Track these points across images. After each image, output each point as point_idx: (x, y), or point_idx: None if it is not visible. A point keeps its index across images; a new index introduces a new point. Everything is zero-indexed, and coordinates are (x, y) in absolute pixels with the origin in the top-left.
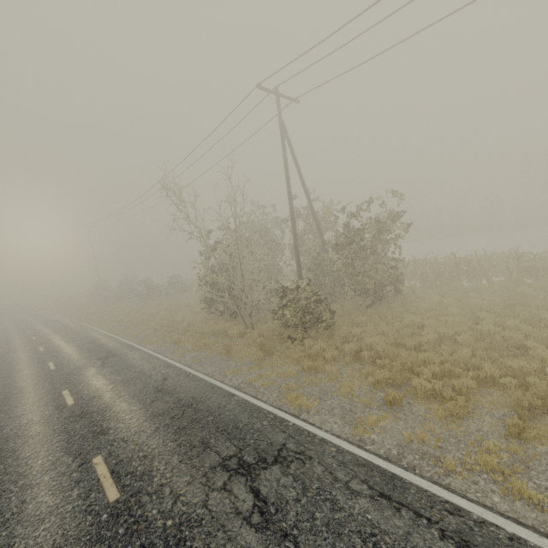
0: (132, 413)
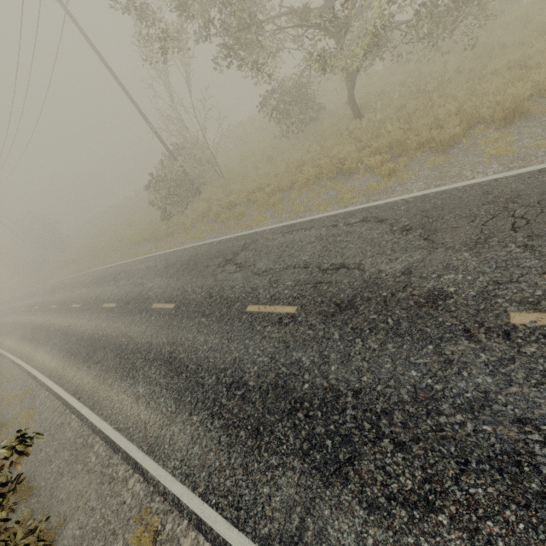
0: None
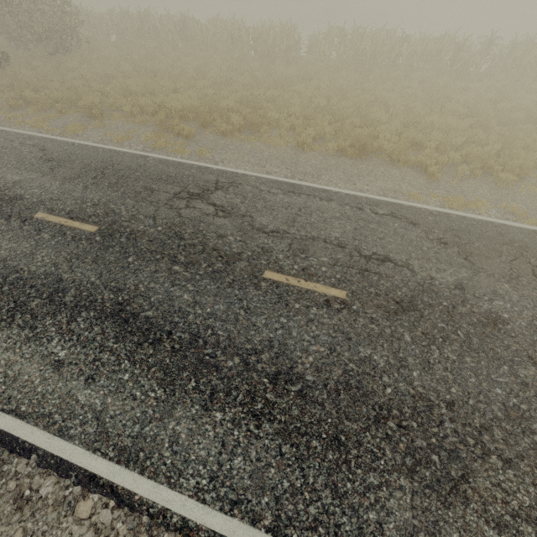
0: None
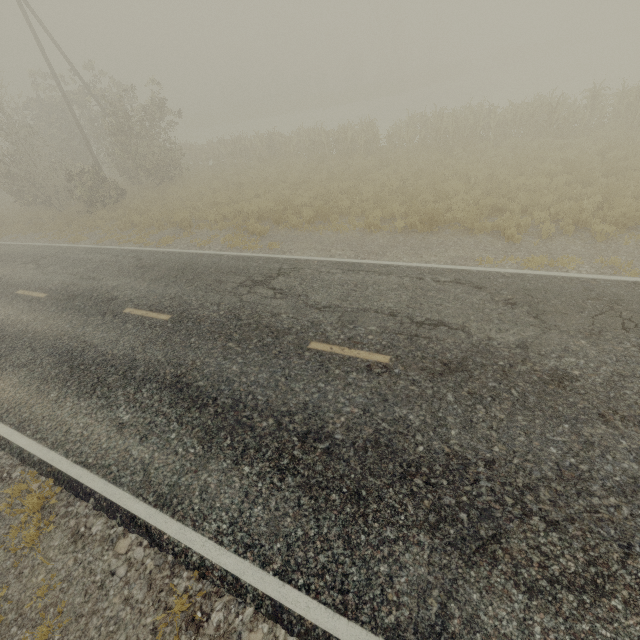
0: None
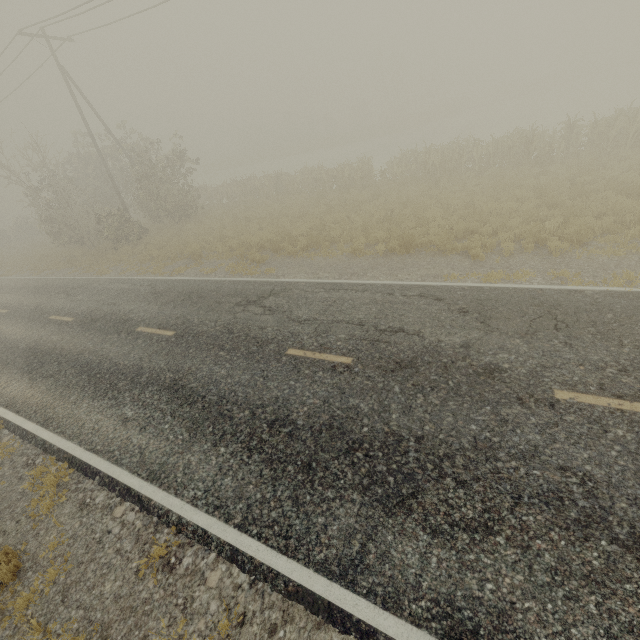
0: (7, 297)
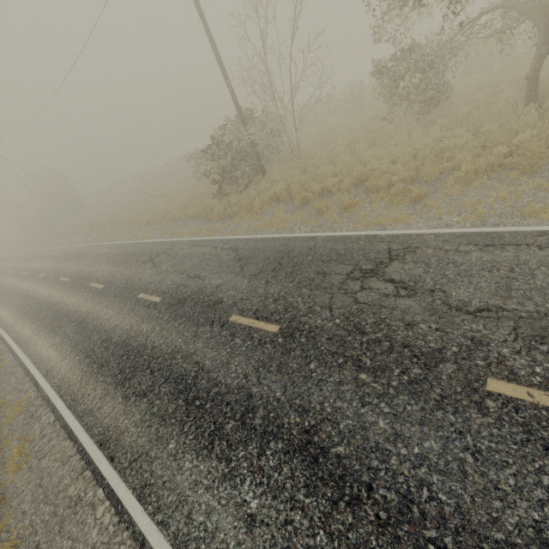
0: None
